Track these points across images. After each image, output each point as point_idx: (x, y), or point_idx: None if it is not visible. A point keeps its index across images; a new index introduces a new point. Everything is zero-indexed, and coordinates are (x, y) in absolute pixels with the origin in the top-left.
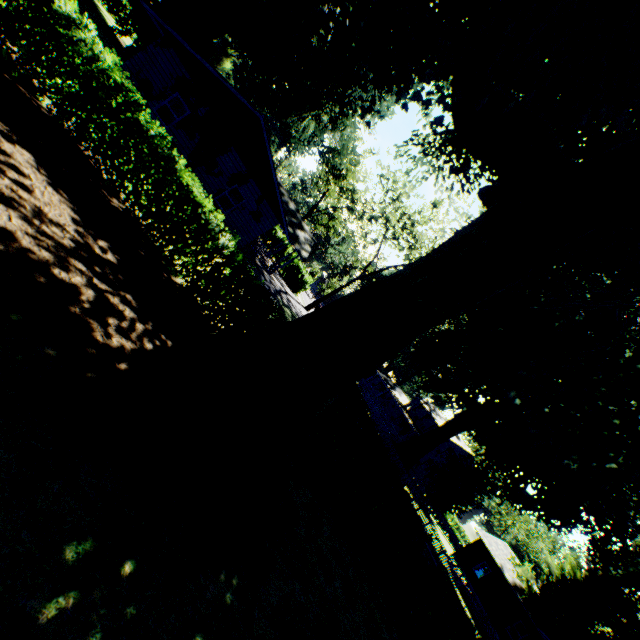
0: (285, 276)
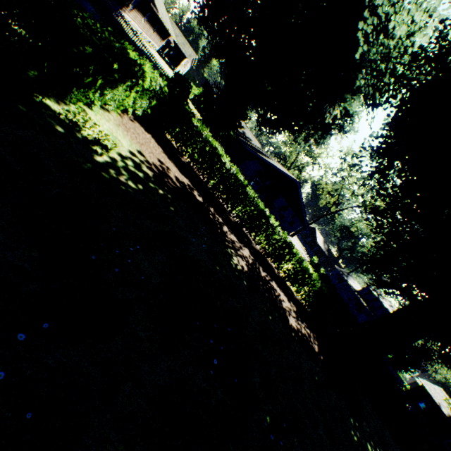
0: None
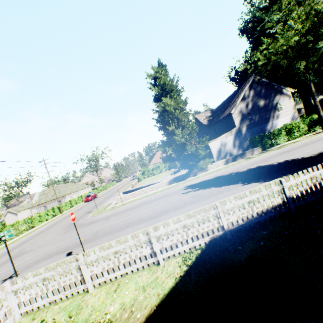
0: None
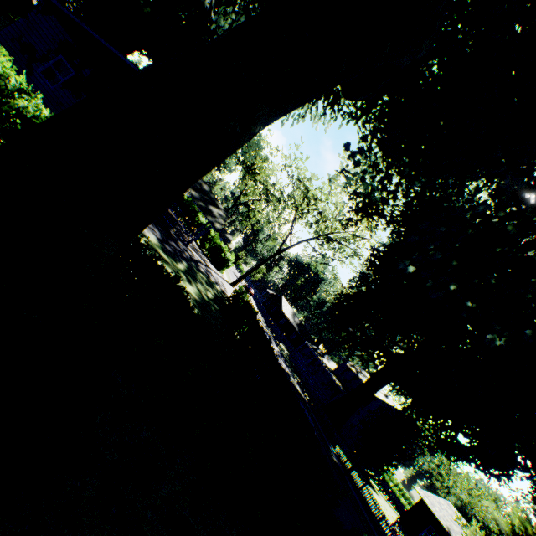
0: (209, 256)
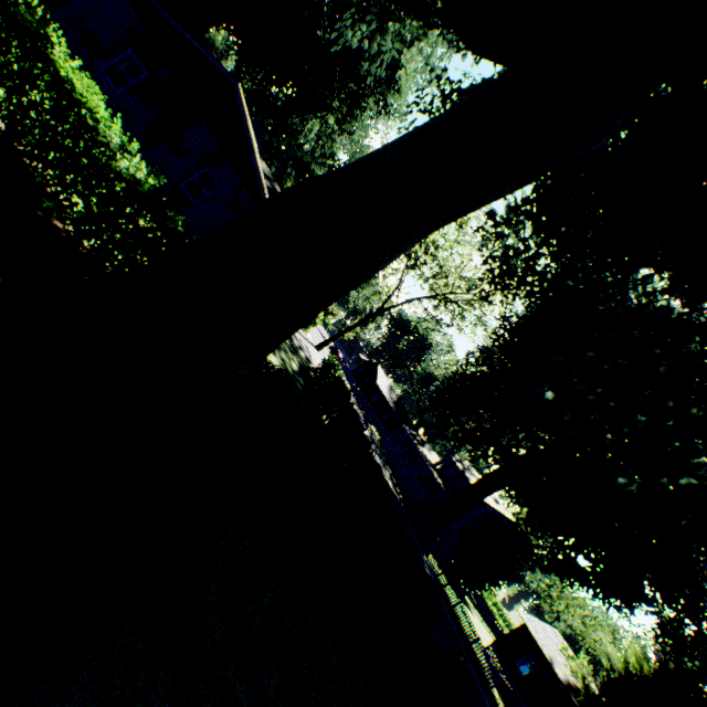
0: None
